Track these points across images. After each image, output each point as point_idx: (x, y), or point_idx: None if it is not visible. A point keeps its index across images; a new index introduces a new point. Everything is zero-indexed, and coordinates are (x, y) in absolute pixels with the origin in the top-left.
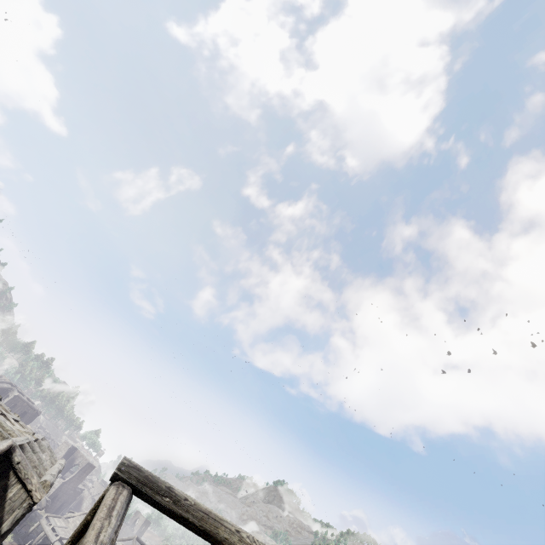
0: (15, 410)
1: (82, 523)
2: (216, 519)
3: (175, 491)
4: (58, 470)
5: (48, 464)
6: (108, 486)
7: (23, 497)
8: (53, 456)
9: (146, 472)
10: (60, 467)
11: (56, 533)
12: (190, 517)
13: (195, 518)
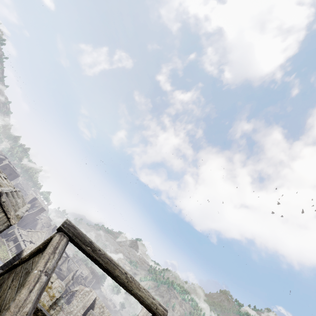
0: (6, 171)
1: (36, 248)
2: (115, 264)
3: (94, 245)
4: (26, 210)
5: (20, 205)
6: (55, 233)
7: (5, 220)
8: (24, 201)
9: (79, 230)
10: (27, 208)
11: (22, 237)
12: (100, 260)
13: (103, 261)
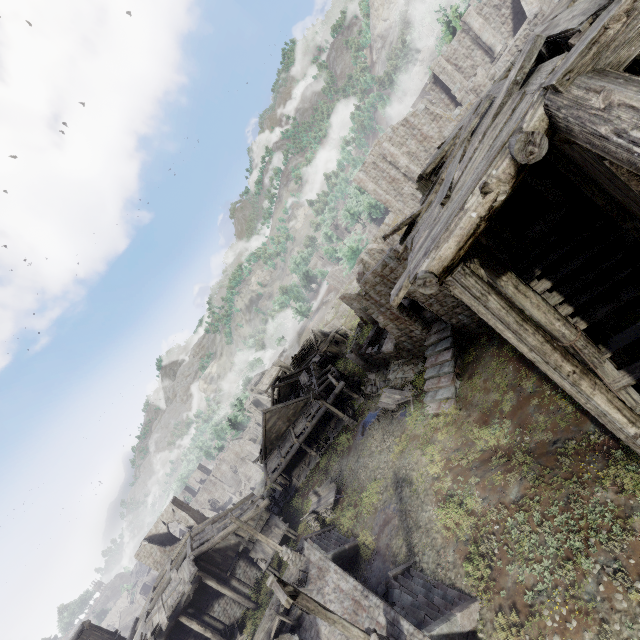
0: None
1: None
2: None
3: None
4: None
5: None
6: None
7: None
8: None
9: None
10: None
11: (289, 449)
12: None
13: None
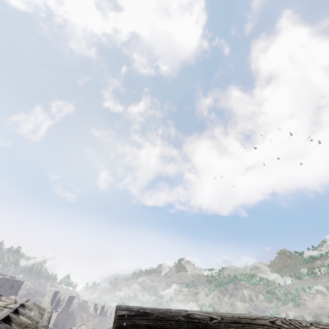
0: (4, 287)
1: None
2: (249, 322)
3: (196, 316)
4: (48, 318)
5: (38, 317)
6: None
7: None
8: (40, 308)
9: (154, 311)
10: (49, 315)
11: None
12: None
13: None
